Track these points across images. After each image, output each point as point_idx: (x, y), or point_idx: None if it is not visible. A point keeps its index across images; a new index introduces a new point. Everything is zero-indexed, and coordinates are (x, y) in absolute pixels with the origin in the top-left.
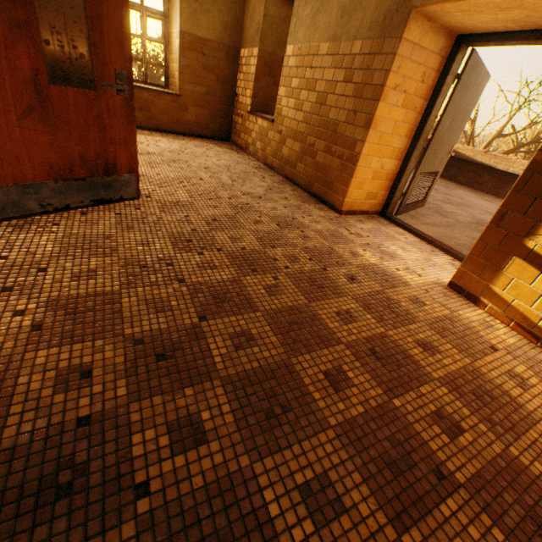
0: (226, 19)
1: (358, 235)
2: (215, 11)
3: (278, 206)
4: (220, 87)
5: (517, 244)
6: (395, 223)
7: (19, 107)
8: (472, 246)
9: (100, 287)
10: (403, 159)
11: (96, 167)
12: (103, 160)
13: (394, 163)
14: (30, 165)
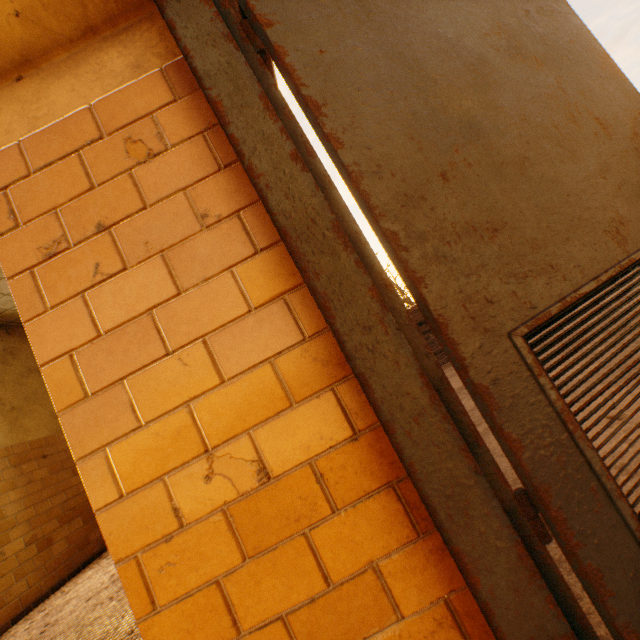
0: None
1: None
2: None
3: None
4: None
5: None
6: None
7: None
8: None
9: None
10: (347, 364)
11: None
12: None
13: (316, 411)
14: None
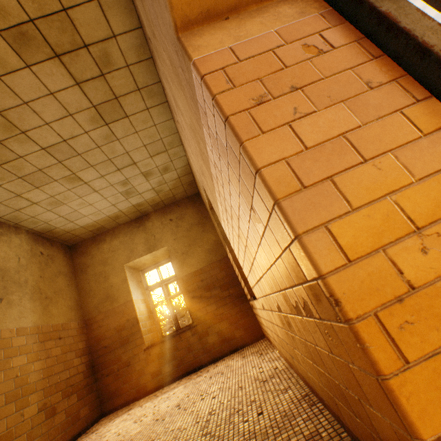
0: (207, 247)
1: None
2: (197, 249)
3: None
4: (227, 293)
5: None
6: None
7: None
8: None
9: None
10: None
11: None
12: None
13: None
14: None
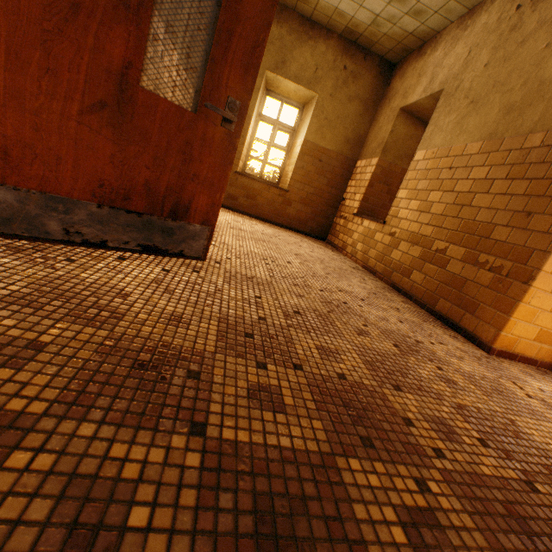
0: (349, 135)
1: (545, 403)
2: (341, 128)
3: (388, 316)
4: (328, 190)
5: None
6: None
7: (88, 98)
8: None
9: (5, 392)
10: None
11: (163, 203)
12: (175, 197)
13: None
14: (73, 174)
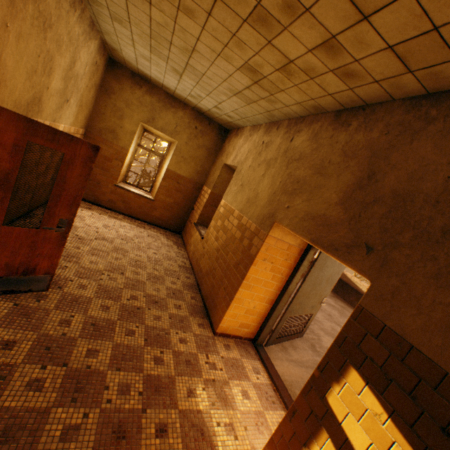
0: (199, 168)
1: (213, 366)
2: (193, 164)
3: (165, 314)
4: (184, 201)
5: (298, 449)
6: (260, 355)
7: None
8: (275, 429)
9: None
10: (273, 304)
11: (18, 269)
12: (26, 266)
13: (265, 305)
14: None
